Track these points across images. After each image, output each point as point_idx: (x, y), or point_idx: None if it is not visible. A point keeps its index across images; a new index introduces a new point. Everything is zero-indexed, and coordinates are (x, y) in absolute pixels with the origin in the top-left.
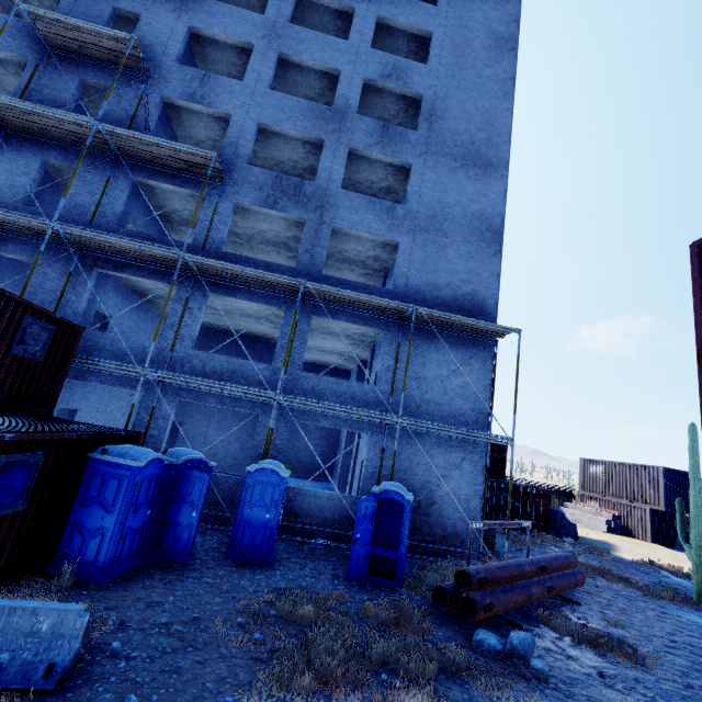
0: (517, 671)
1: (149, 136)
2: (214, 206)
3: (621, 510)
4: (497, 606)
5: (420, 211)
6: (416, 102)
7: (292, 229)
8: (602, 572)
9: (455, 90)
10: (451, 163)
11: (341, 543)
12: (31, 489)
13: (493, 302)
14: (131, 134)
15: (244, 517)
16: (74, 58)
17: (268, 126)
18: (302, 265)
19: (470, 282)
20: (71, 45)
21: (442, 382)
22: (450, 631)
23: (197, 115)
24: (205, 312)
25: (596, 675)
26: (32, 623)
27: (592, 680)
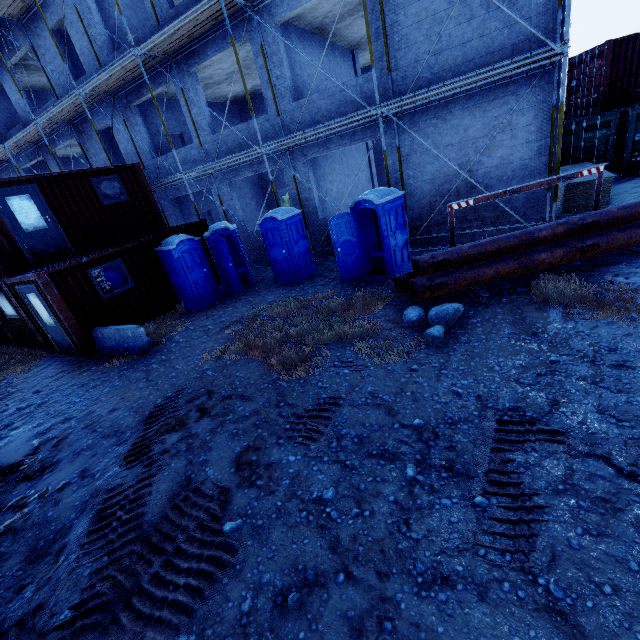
0: (416, 336)
1: None
2: None
3: None
4: (454, 283)
5: None
6: None
7: None
8: None
9: None
10: None
11: None
12: (130, 277)
13: None
14: None
15: (271, 256)
16: None
17: None
18: None
19: None
20: None
21: (462, 1)
22: (394, 310)
23: None
24: (236, 80)
25: (529, 333)
26: (126, 334)
27: (509, 338)
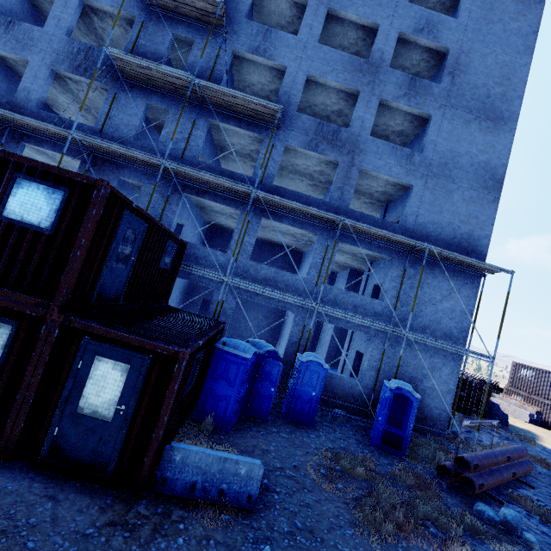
0: (513, 539)
1: (232, 90)
2: (270, 147)
3: (544, 408)
4: (485, 485)
5: (434, 158)
6: (439, 54)
7: (321, 165)
8: (539, 460)
9: (480, 44)
10: (466, 116)
11: (346, 411)
12: (197, 371)
13: (485, 242)
14: (218, 88)
15: (297, 392)
16: (168, 15)
17: (314, 77)
18: (333, 200)
19: (468, 223)
20: (169, 4)
21: (435, 303)
22: (454, 498)
23: (256, 64)
24: None
25: None
26: (236, 468)
27: None
